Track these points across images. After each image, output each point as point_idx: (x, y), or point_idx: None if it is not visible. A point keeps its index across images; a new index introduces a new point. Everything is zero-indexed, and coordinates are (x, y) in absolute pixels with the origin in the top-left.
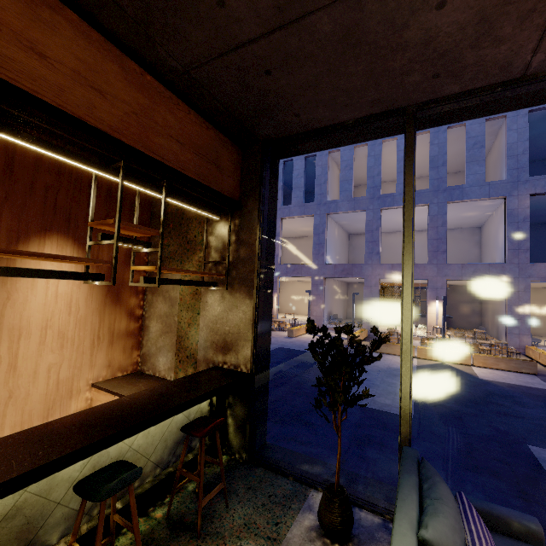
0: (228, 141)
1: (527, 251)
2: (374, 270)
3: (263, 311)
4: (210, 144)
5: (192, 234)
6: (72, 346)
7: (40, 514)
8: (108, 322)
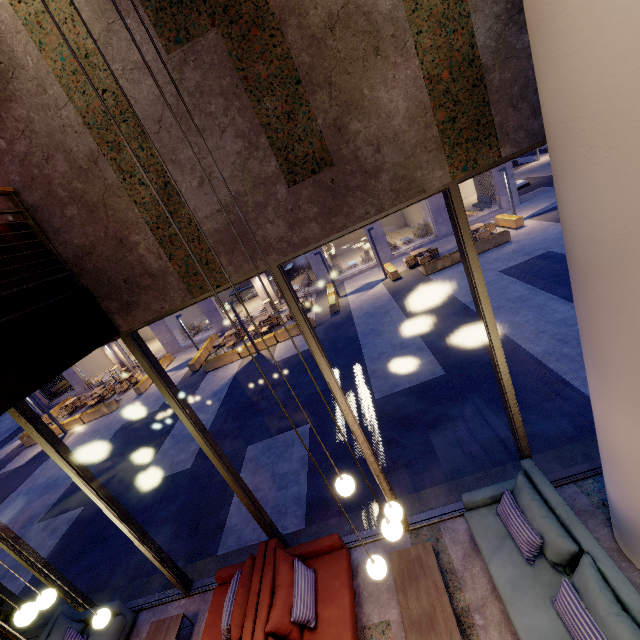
0: None
1: None
2: None
3: None
4: None
5: None
6: None
7: None
8: None
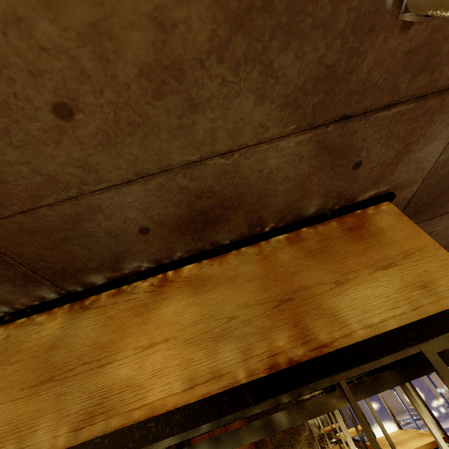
0: None
1: None
2: None
3: None
4: None
5: None
6: None
7: None
8: None
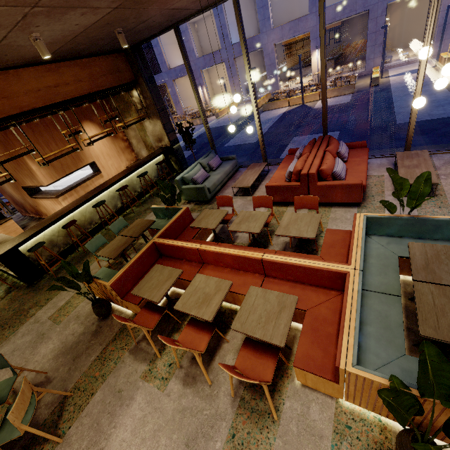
0: (117, 55)
1: None
2: (268, 38)
3: (166, 122)
4: (112, 64)
5: (126, 98)
6: (113, 157)
7: (134, 186)
8: (118, 146)
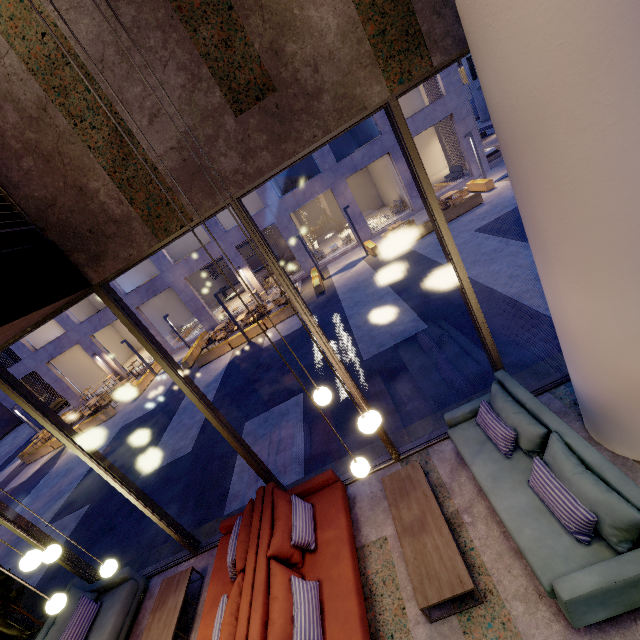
0: None
1: (272, 189)
2: (174, 274)
3: None
4: None
5: None
6: None
7: None
8: None
